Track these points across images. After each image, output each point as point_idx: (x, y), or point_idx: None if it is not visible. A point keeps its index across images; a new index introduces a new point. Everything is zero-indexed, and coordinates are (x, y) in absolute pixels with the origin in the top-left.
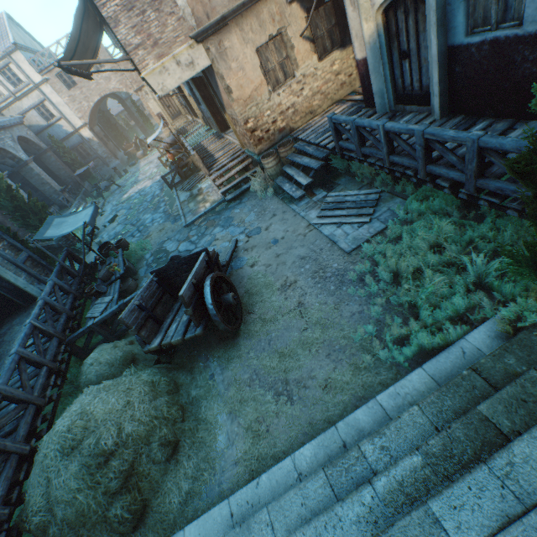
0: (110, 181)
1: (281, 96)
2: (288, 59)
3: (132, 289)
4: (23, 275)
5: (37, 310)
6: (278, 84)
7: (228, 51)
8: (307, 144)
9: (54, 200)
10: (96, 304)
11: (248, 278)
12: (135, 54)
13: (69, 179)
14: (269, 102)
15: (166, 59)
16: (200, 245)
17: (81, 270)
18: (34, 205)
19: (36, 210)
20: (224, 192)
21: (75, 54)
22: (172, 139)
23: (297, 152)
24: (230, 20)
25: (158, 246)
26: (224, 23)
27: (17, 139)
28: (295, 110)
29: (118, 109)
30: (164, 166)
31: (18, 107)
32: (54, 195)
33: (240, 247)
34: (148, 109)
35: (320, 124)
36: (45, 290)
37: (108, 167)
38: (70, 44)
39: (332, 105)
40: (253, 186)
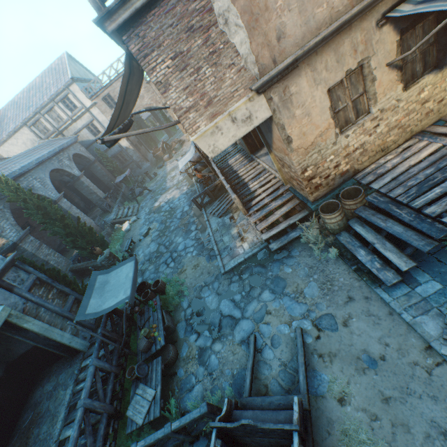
0: (143, 187)
1: (349, 137)
2: (364, 93)
3: (173, 360)
4: (69, 325)
5: (75, 430)
6: (346, 123)
7: (293, 97)
8: (392, 202)
9: (99, 206)
10: (137, 394)
11: (342, 432)
12: (185, 117)
13: (110, 183)
14: (334, 146)
15: (220, 118)
16: (247, 314)
17: (122, 342)
18: (82, 228)
19: (84, 233)
20: (267, 238)
21: (118, 118)
22: (199, 155)
23: (371, 205)
24: (301, 61)
25: (194, 292)
26: (294, 65)
27: (72, 157)
28: (364, 149)
29: (147, 114)
30: (190, 177)
31: (74, 128)
32: (99, 201)
33: (308, 344)
34: (173, 118)
35: (404, 170)
36: (85, 387)
37: (141, 169)
38: (113, 115)
39: (410, 138)
40: (305, 237)
